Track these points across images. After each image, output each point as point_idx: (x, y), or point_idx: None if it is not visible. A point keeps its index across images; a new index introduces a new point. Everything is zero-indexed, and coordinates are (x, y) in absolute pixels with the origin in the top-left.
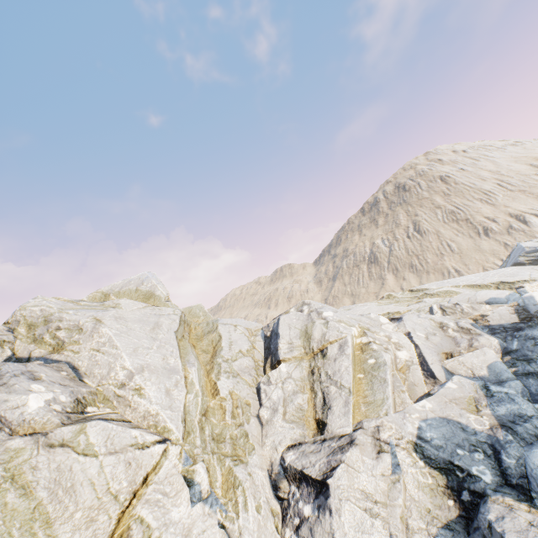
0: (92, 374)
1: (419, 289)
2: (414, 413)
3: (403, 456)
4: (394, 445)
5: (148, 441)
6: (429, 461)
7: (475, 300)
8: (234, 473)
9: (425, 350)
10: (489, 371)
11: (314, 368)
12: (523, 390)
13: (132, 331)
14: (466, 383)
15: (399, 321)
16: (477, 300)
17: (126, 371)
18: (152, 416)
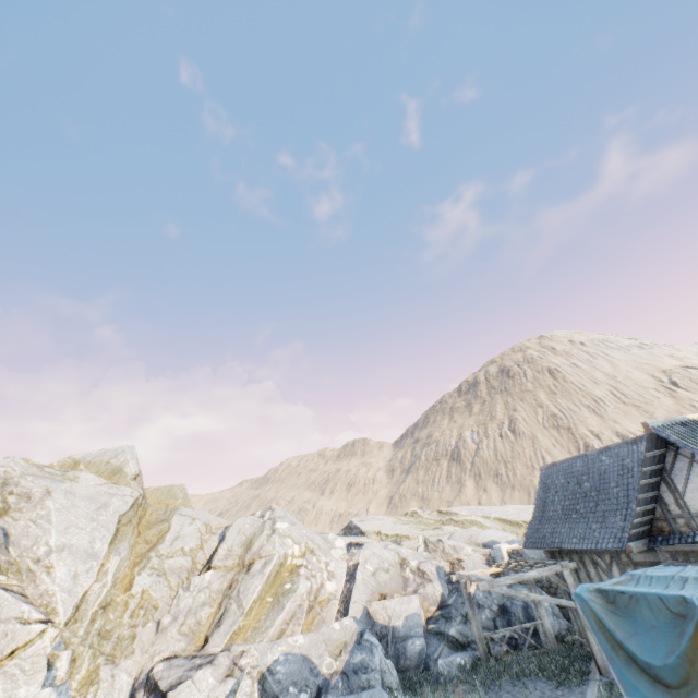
0: (19, 544)
1: (448, 511)
2: (283, 645)
3: (247, 684)
4: (245, 671)
5: (33, 618)
6: (264, 693)
7: (475, 539)
8: (99, 671)
9: (360, 586)
10: (404, 623)
11: (234, 582)
12: (422, 649)
13: (75, 508)
14: (350, 626)
15: (360, 548)
16: (477, 540)
17: (48, 548)
18: (49, 595)
